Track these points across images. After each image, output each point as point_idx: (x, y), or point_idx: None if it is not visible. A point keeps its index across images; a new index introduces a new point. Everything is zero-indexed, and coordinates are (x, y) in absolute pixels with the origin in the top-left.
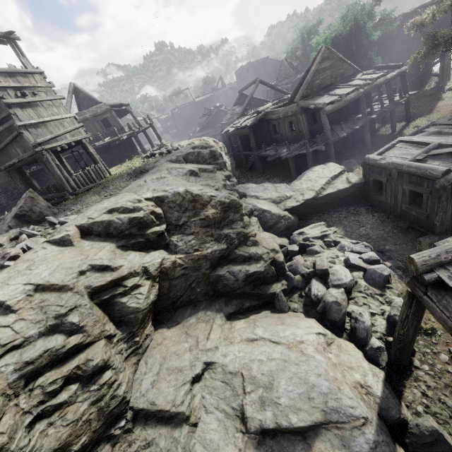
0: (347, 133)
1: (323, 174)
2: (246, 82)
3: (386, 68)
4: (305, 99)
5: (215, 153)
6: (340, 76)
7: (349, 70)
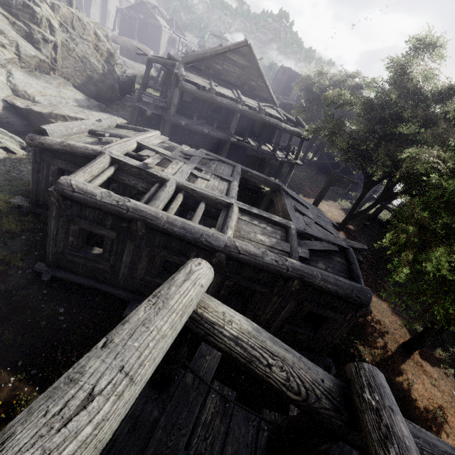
0: (196, 129)
1: (98, 117)
2: (275, 82)
3: (300, 124)
4: (190, 67)
5: (36, 14)
6: (249, 87)
7: (263, 92)
